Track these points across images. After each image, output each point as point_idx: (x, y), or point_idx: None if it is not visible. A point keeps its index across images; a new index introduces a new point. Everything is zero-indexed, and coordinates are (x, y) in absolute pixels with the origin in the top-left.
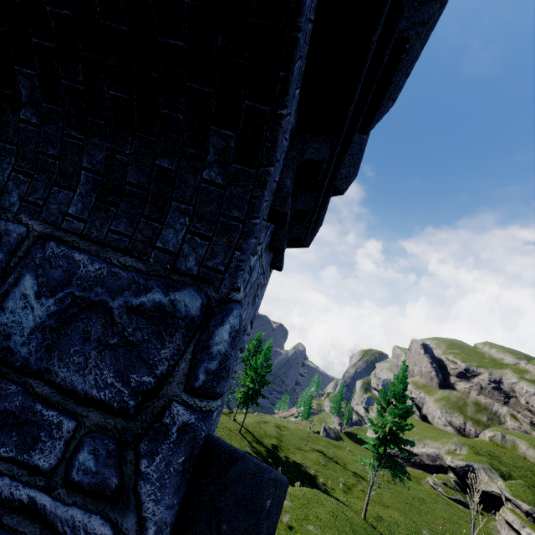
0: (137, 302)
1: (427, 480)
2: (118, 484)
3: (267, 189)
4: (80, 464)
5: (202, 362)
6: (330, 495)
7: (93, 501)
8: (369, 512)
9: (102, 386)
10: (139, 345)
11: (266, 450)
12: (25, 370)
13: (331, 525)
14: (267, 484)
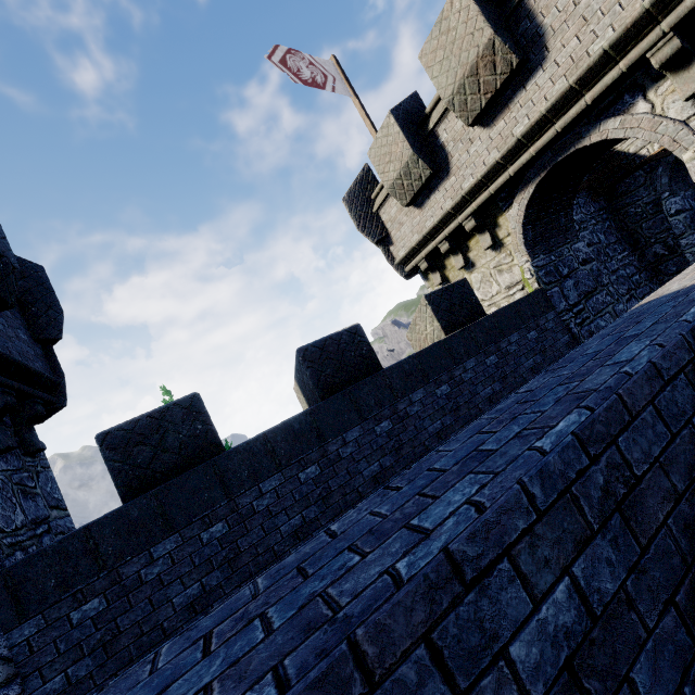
0: None
1: None
2: None
3: None
4: None
5: None
6: None
7: None
8: None
9: None
10: None
11: None
12: None
13: None
14: None
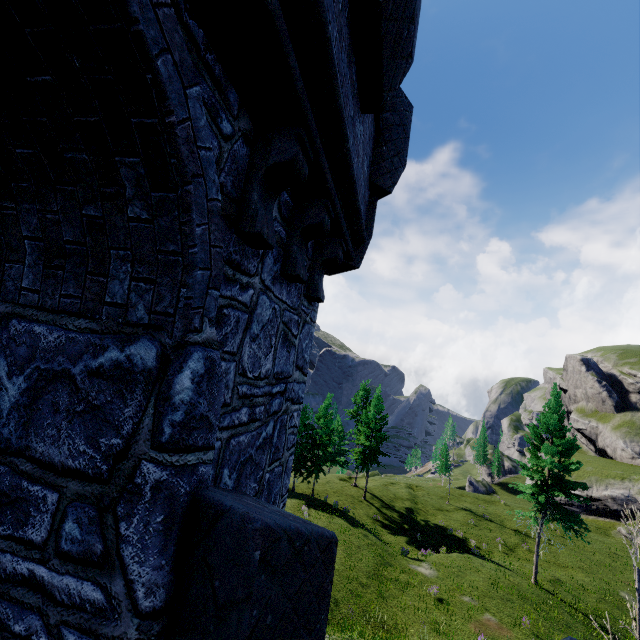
0: (96, 364)
1: (618, 529)
2: (102, 549)
3: (194, 211)
4: (67, 534)
5: (166, 415)
6: (487, 559)
7: (83, 568)
8: (541, 575)
9: (76, 455)
10: (103, 408)
11: (399, 516)
12: (9, 451)
13: (492, 594)
14: (251, 534)
